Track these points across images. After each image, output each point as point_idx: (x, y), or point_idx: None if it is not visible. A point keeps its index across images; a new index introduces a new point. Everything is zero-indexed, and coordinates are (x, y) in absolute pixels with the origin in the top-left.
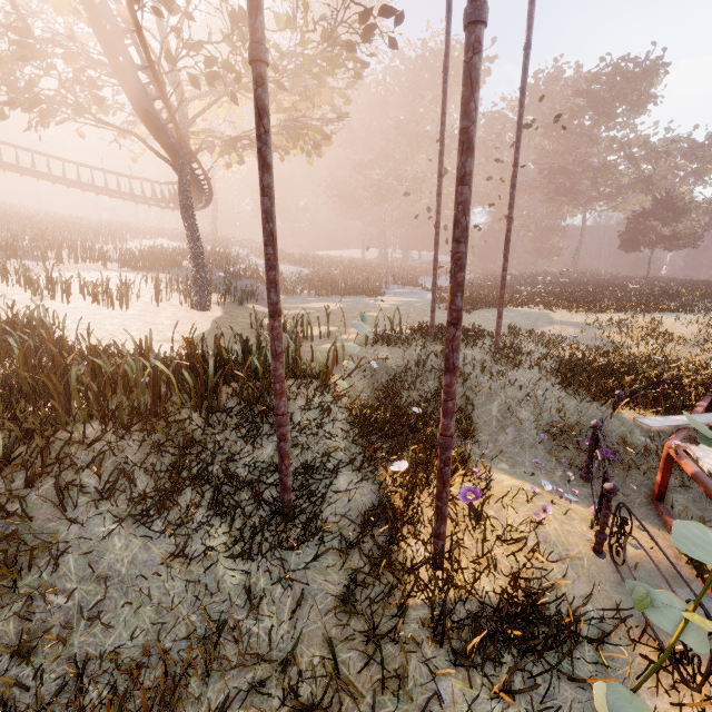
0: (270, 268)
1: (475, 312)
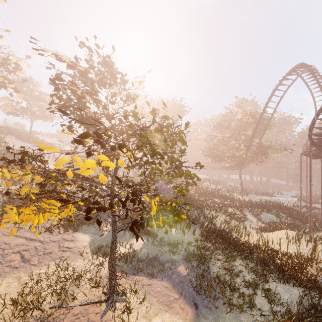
0: (301, 196)
1: (313, 204)
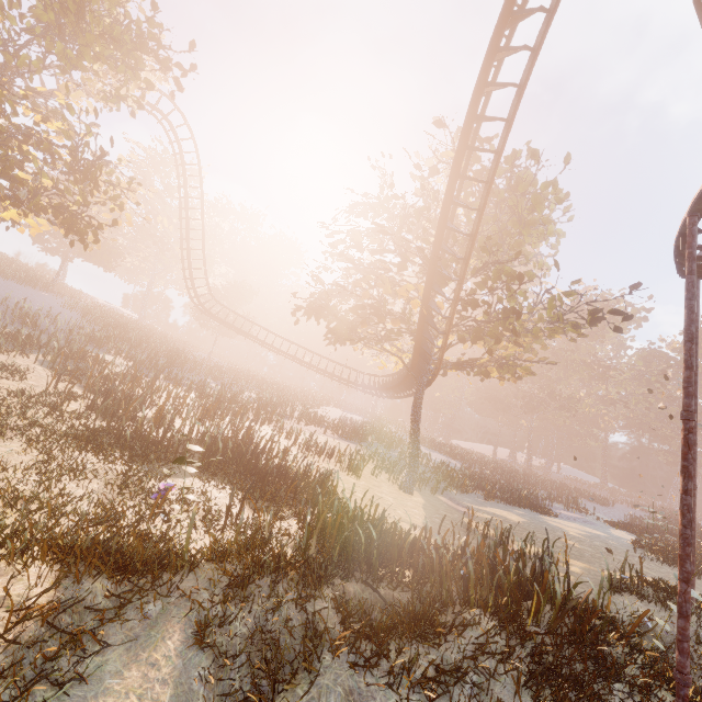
0: (687, 544)
1: None
